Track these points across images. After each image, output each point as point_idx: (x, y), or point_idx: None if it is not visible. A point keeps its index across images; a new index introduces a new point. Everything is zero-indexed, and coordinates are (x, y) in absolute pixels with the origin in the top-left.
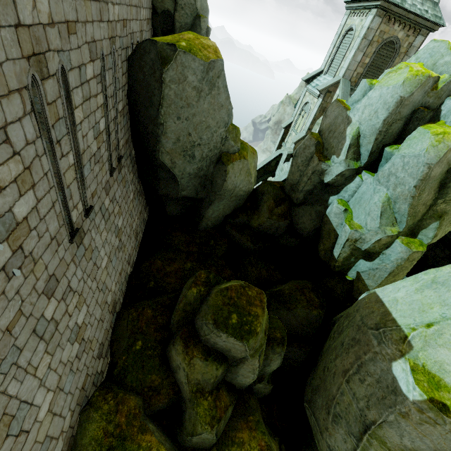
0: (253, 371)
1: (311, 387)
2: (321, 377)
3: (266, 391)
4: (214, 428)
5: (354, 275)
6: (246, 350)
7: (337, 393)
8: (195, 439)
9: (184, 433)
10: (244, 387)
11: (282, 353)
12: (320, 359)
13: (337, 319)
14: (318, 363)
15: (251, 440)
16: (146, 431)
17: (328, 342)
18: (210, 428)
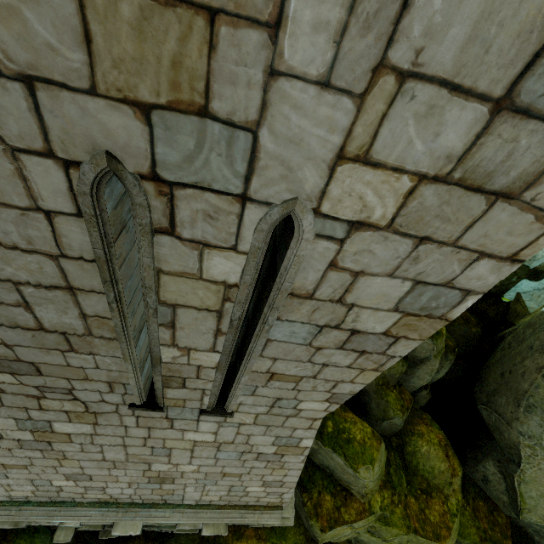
0: (430, 373)
1: (484, 392)
2: (499, 381)
3: (424, 402)
4: (404, 415)
5: (512, 297)
6: (433, 349)
7: (531, 387)
8: (385, 423)
9: (373, 419)
10: (411, 392)
11: (452, 361)
12: (489, 371)
13: (509, 333)
14: (486, 374)
15: (430, 433)
16: (347, 411)
17: (499, 354)
18: (401, 414)
